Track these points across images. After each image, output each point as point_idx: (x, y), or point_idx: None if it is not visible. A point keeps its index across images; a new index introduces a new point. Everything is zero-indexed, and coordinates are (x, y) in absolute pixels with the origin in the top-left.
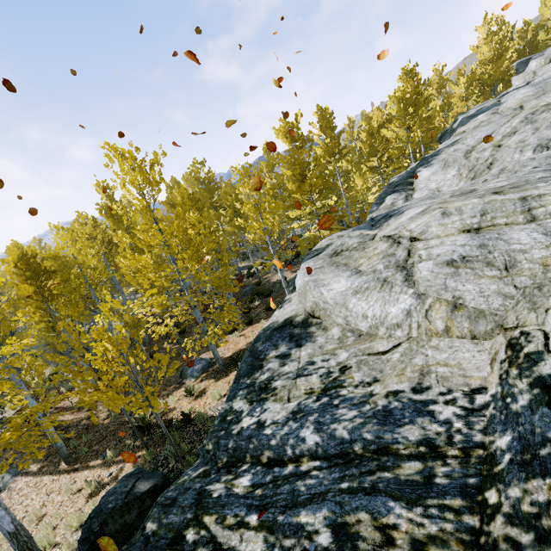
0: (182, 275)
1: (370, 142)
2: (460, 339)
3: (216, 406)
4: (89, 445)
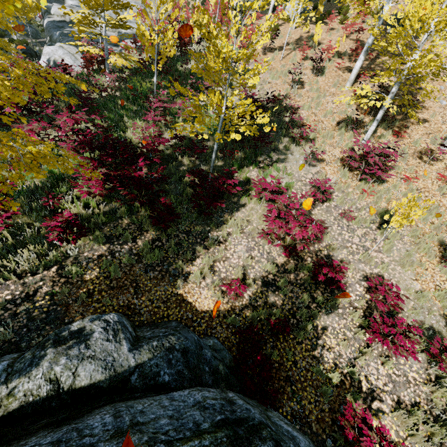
0: None
1: None
2: (111, 32)
3: None
4: None
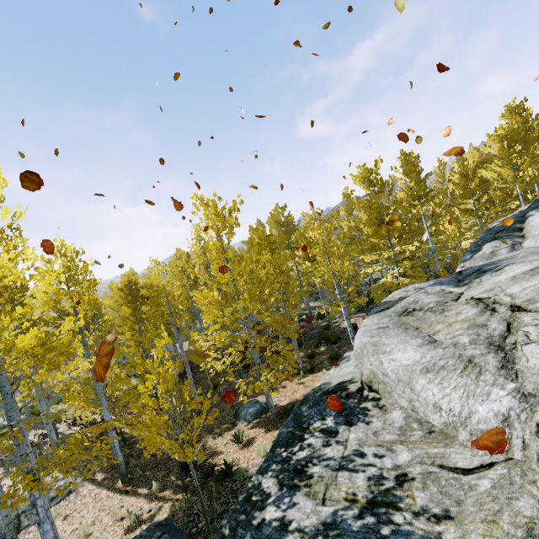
0: (244, 314)
1: (464, 183)
2: None
3: (259, 465)
4: (144, 468)
